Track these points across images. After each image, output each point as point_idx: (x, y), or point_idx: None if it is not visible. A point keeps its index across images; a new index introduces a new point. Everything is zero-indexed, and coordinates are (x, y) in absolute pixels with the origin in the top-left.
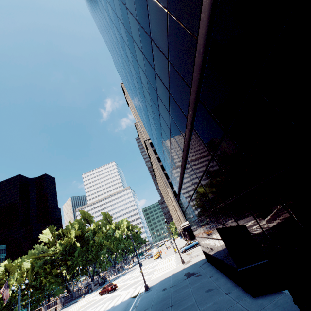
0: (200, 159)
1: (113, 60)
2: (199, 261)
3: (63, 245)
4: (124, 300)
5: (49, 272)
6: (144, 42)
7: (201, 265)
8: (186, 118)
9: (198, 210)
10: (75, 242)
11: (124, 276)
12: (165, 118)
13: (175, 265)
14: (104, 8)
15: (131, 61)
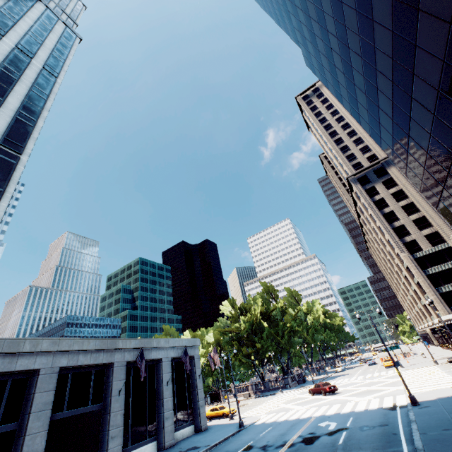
0: None
1: (306, 55)
2: None
3: (248, 322)
4: (369, 408)
5: (238, 351)
6: None
7: None
8: None
9: None
10: (260, 320)
11: (335, 380)
12: None
13: None
14: None
15: (386, 22)
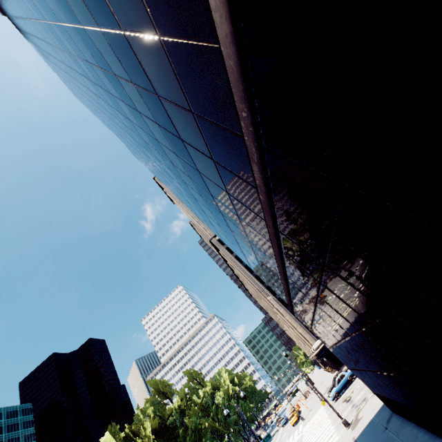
0: (307, 214)
1: (127, 146)
2: (376, 415)
3: None
4: None
5: None
6: (124, 57)
7: (386, 423)
8: (242, 137)
9: (338, 322)
10: (154, 441)
11: None
12: (212, 175)
13: (334, 433)
14: (81, 74)
15: (135, 121)
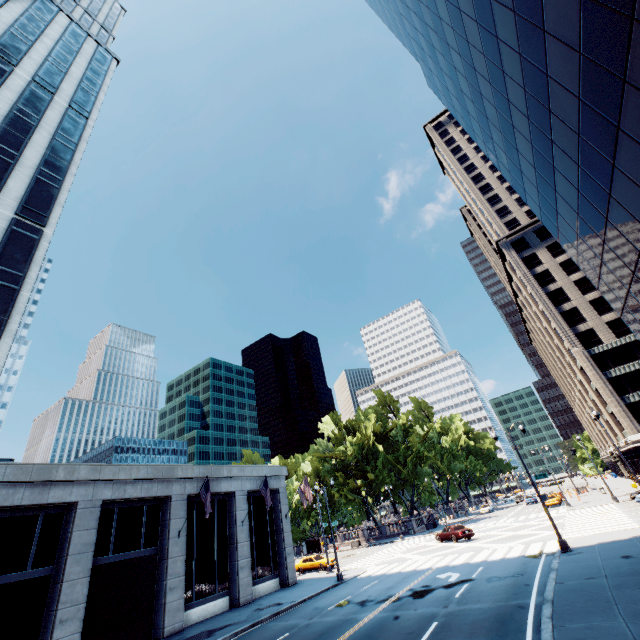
0: None
1: (427, 73)
2: None
3: (357, 445)
4: (507, 556)
5: (343, 484)
6: None
7: None
8: None
9: None
10: (374, 443)
11: (476, 523)
12: None
13: (630, 523)
14: None
15: (512, 41)
